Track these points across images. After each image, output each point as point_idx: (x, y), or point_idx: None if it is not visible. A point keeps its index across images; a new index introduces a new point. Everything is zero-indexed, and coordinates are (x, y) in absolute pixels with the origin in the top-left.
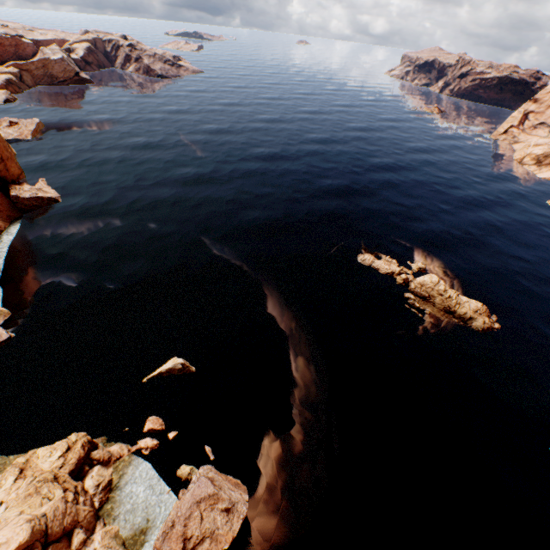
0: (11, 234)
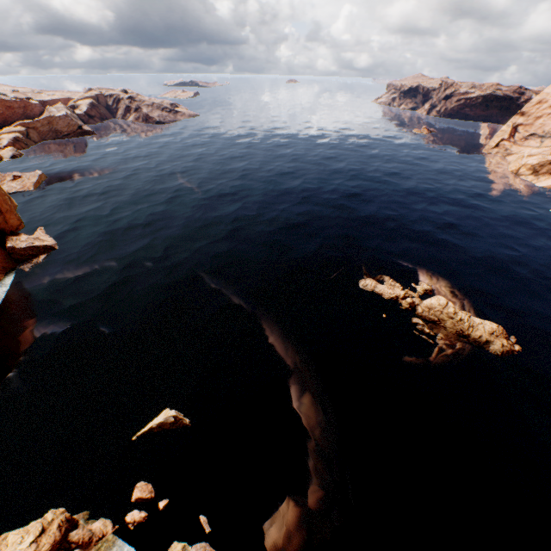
0: (5, 285)
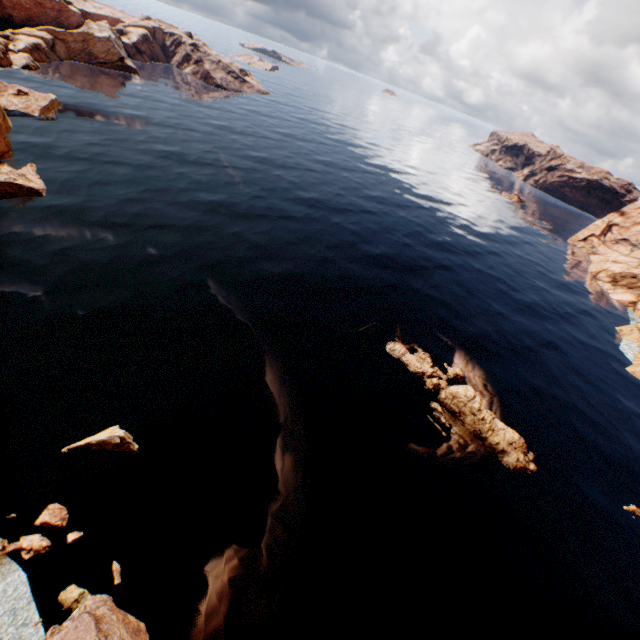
0: None
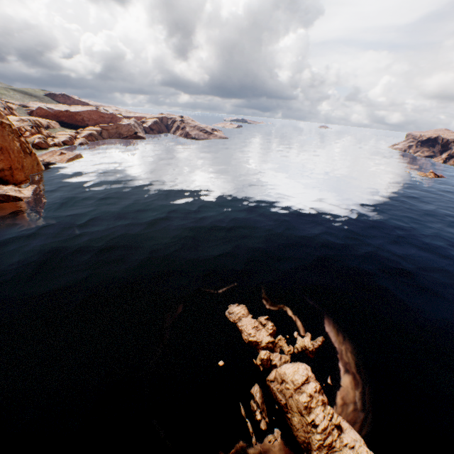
0: None
